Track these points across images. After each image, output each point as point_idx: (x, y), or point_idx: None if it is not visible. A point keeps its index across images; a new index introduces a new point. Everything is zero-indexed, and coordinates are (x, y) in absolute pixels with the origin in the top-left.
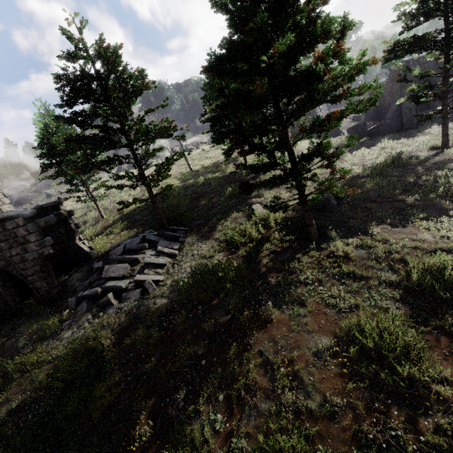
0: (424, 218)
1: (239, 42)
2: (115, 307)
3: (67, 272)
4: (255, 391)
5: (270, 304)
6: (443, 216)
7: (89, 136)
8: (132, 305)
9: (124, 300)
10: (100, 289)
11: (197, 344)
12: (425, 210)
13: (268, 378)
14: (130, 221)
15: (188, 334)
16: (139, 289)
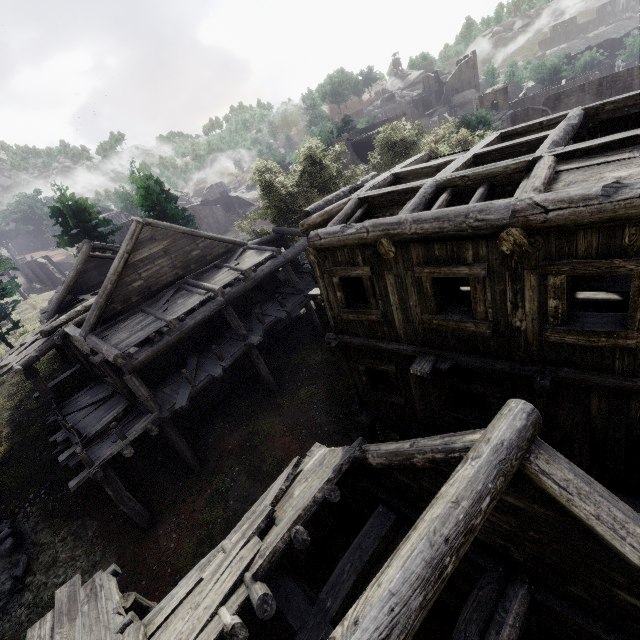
0: None
1: None
2: None
3: None
4: None
5: None
6: None
7: None
8: None
9: None
10: None
11: None
12: None
13: None
14: None
15: None
16: None
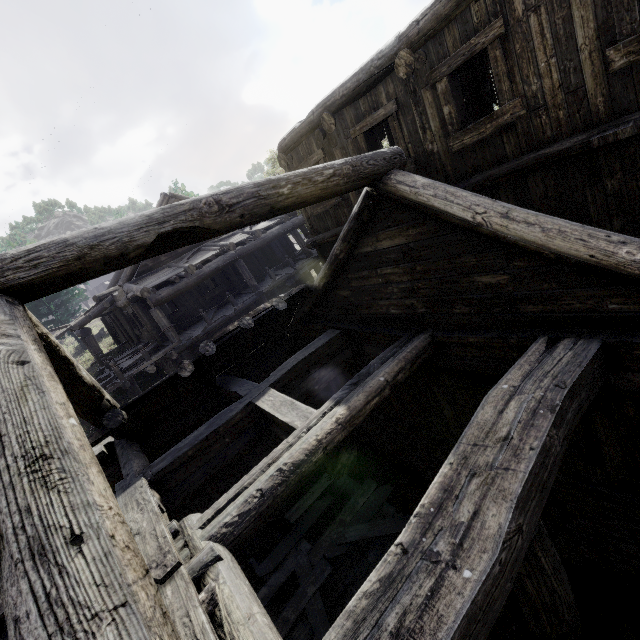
0: None
1: None
2: None
3: None
4: None
5: None
6: None
7: None
8: None
9: None
10: None
11: None
12: None
13: None
14: None
15: None
16: None
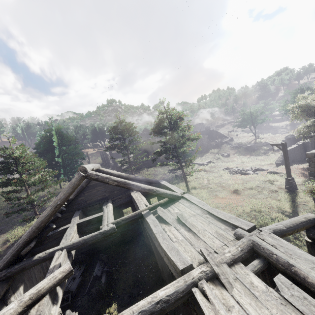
0: None
1: None
2: None
3: None
4: None
5: None
6: None
7: None
8: None
9: None
10: None
11: None
12: None
13: None
14: None
15: None
16: None
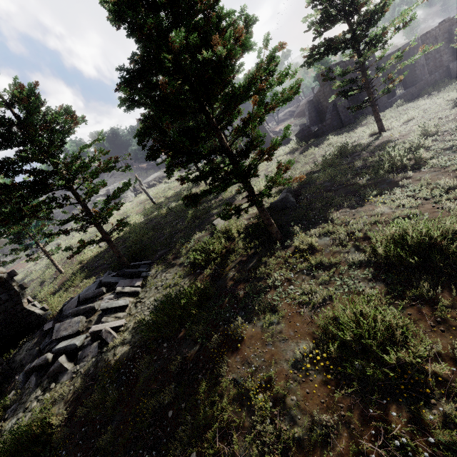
0: (378, 194)
1: (142, 48)
2: (70, 372)
3: (18, 345)
4: (232, 435)
5: (239, 320)
6: (394, 188)
7: (15, 183)
8: (89, 364)
9: (81, 360)
10: (52, 355)
11: (163, 391)
12: (377, 187)
13: (246, 412)
14: (91, 268)
15: (152, 382)
16: (96, 342)
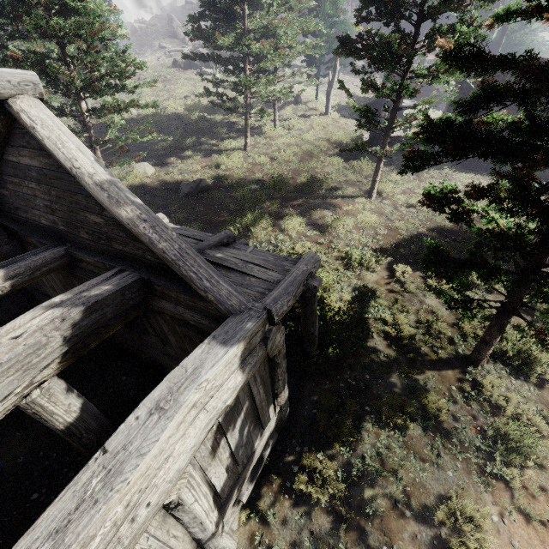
0: None
1: None
2: None
3: None
4: None
5: None
6: None
7: (6, 33)
8: None
9: None
10: None
11: None
12: (207, 228)
13: None
14: (97, 130)
15: None
16: None
